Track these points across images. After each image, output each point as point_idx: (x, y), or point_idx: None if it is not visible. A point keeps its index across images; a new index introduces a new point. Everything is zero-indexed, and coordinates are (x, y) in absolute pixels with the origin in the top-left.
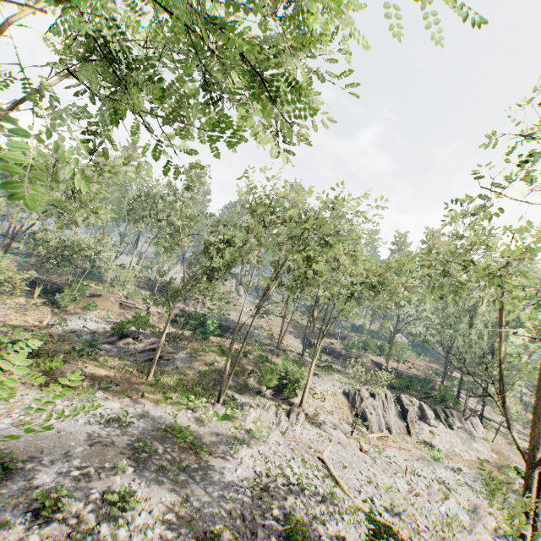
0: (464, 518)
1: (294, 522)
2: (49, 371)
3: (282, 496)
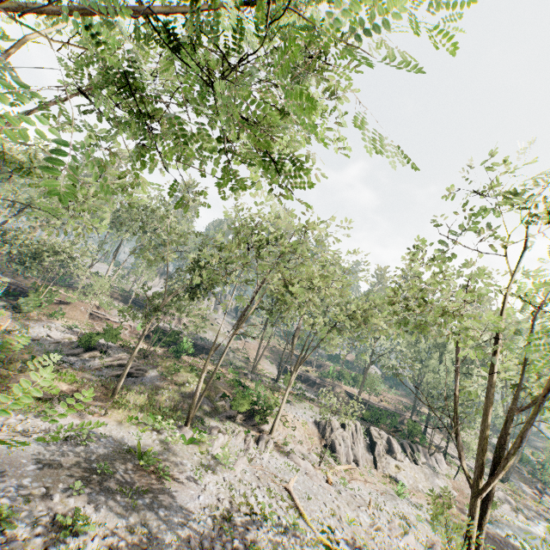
0: None
1: None
2: (4, 381)
3: (244, 525)
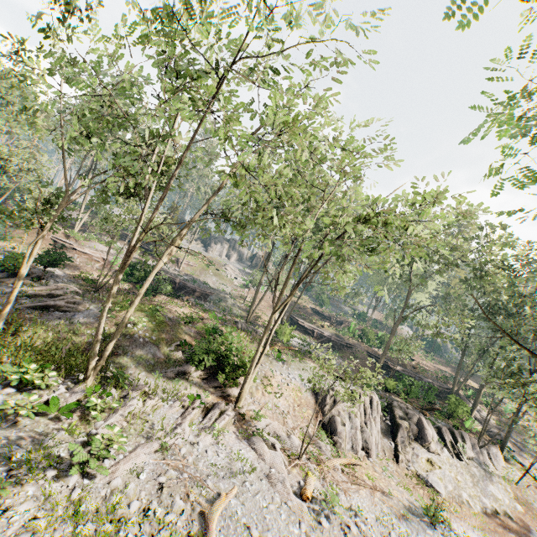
0: None
1: None
2: None
3: None
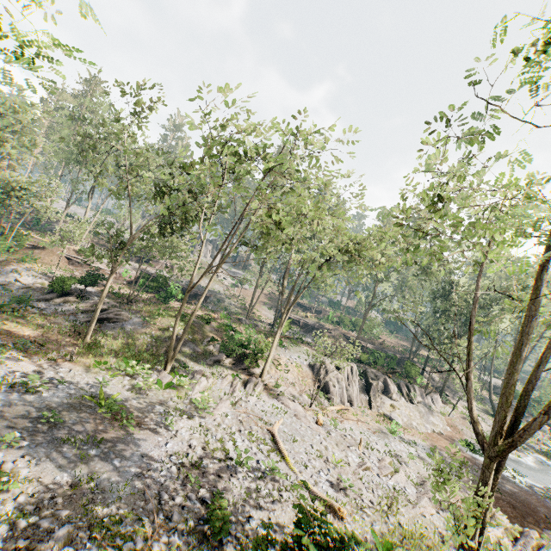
0: (411, 492)
1: (218, 505)
2: None
3: (215, 473)
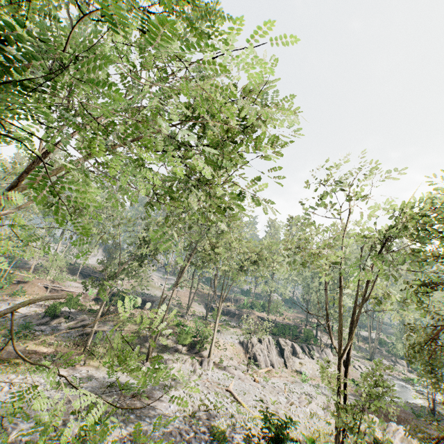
0: (321, 413)
1: (216, 429)
2: None
3: (205, 418)
